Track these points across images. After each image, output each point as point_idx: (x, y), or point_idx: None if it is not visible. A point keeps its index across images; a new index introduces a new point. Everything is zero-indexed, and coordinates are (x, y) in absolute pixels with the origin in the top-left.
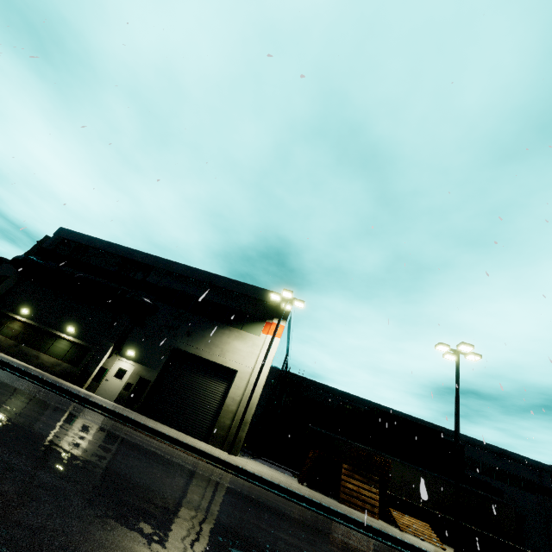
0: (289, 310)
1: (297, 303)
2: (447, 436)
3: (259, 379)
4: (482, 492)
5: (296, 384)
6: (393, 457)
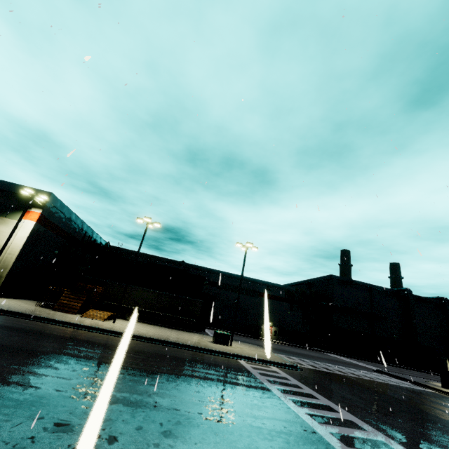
0: (45, 202)
1: (42, 196)
2: (214, 274)
3: (4, 249)
4: (187, 297)
5: (115, 253)
6: (139, 287)
